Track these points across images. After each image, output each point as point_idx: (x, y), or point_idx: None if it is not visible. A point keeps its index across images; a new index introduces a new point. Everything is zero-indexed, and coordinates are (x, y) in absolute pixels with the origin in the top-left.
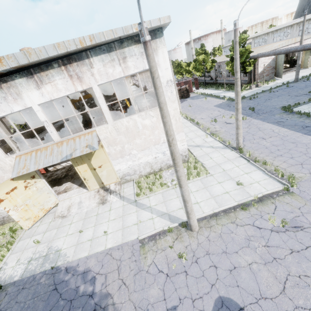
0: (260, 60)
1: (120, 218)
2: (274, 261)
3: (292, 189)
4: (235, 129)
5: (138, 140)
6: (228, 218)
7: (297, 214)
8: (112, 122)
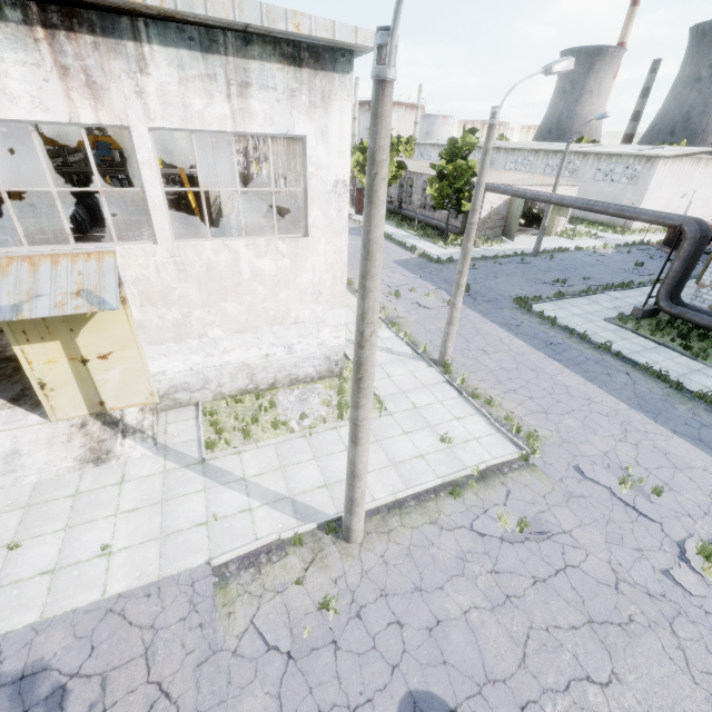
0: (486, 195)
1: (154, 507)
2: (507, 602)
3: (533, 458)
4: (446, 325)
5: (232, 304)
6: (425, 514)
7: (541, 508)
8: (169, 242)
